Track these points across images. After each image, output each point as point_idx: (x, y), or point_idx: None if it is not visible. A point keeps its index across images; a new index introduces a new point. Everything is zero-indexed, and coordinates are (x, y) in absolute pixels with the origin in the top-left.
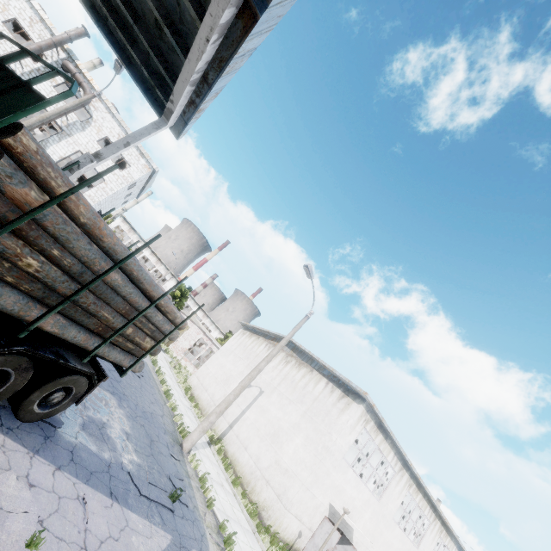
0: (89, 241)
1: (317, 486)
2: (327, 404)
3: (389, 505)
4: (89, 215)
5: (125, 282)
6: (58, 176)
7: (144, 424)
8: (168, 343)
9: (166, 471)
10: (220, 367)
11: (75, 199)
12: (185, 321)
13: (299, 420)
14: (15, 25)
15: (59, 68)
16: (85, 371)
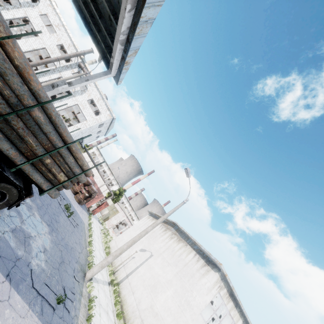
0: (21, 81)
1: None
2: (193, 269)
3: None
4: (22, 61)
5: (46, 122)
6: (1, 25)
7: (62, 250)
8: (105, 220)
9: (64, 283)
10: (130, 236)
11: (12, 45)
12: (90, 169)
13: (172, 278)
14: (64, 51)
15: (77, 66)
16: (16, 183)
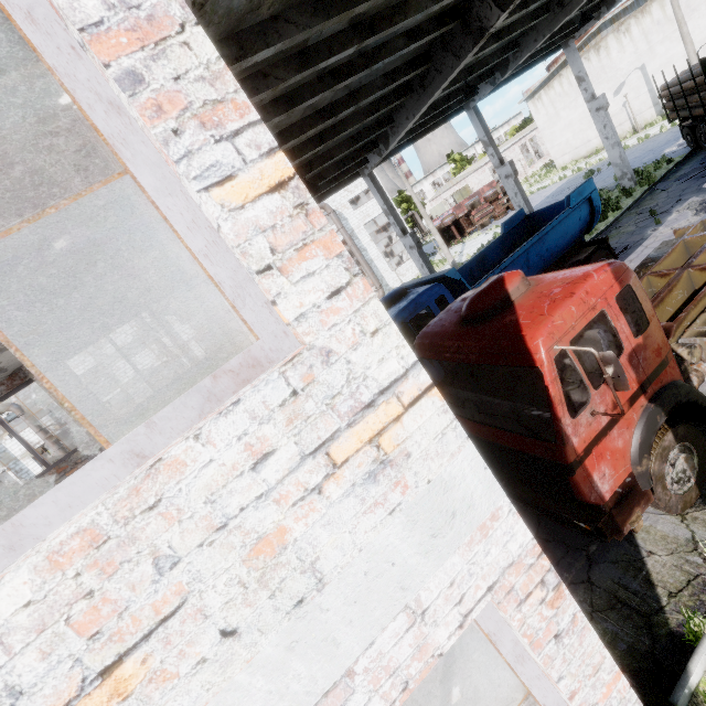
0: None
1: None
2: None
3: None
4: None
5: None
6: None
7: None
8: None
9: None
10: (568, 127)
11: None
12: None
13: None
14: None
15: None
16: None
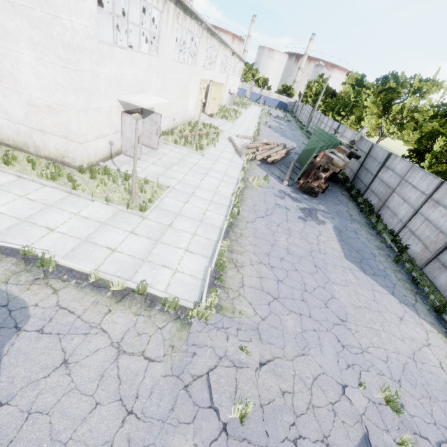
0: None
1: (95, 99)
2: None
3: (167, 53)
4: None
5: None
6: None
7: None
8: None
9: None
10: None
11: None
12: None
13: None
14: None
15: None
16: None
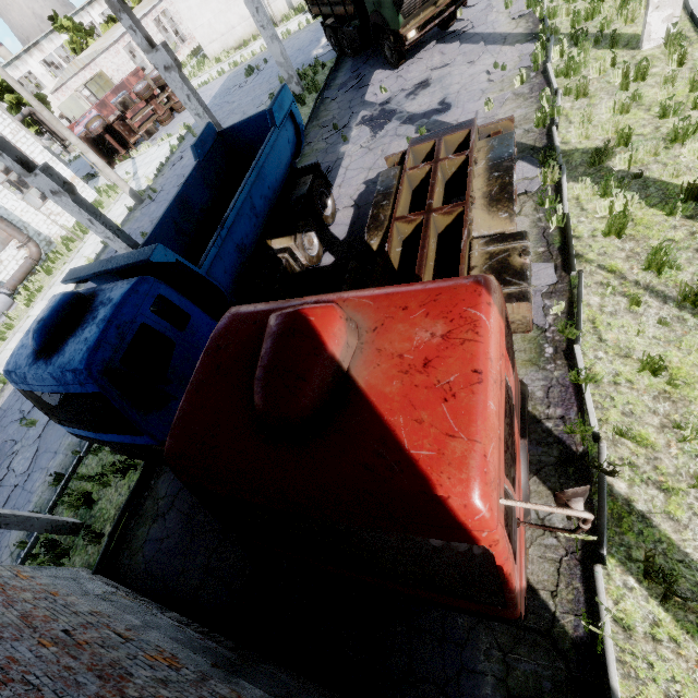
0: None
1: None
2: None
3: None
4: None
5: None
6: None
7: None
8: None
9: None
10: (206, 4)
11: None
12: None
13: None
14: None
15: None
16: None
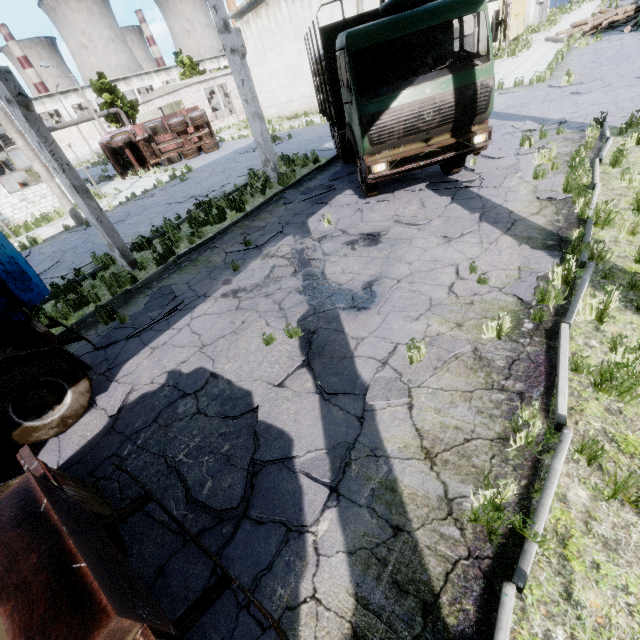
0: None
1: None
2: None
3: None
4: None
5: None
6: None
7: None
8: None
9: None
10: (275, 75)
11: None
12: None
13: None
14: None
15: None
16: None
